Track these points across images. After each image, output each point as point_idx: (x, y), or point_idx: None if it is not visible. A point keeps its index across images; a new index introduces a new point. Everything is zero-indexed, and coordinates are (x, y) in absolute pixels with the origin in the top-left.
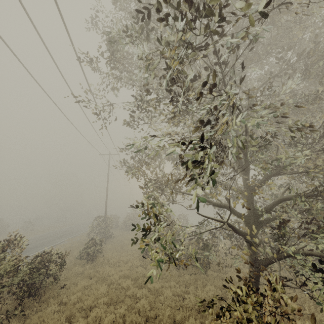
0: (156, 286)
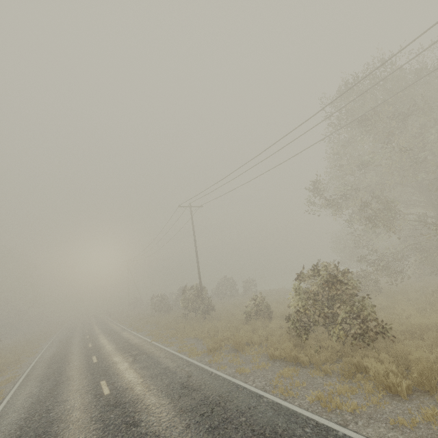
0: (382, 300)
